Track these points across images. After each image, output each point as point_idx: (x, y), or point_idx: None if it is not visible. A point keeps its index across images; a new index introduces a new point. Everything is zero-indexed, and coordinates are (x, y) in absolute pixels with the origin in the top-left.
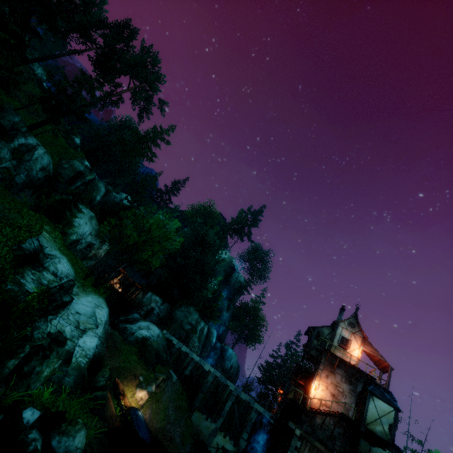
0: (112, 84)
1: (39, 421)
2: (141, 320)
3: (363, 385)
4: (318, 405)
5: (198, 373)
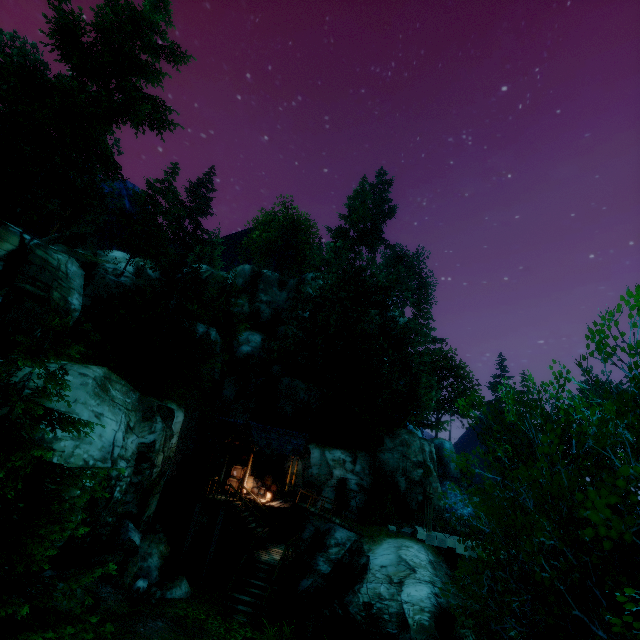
0: None
1: None
2: (364, 542)
3: None
4: None
5: None
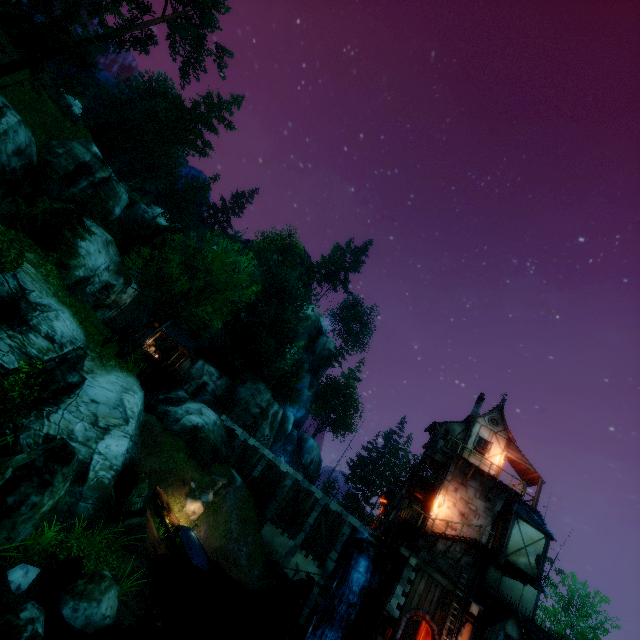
0: (135, 4)
1: (38, 580)
2: (190, 400)
3: (503, 502)
4: (441, 526)
5: (271, 475)
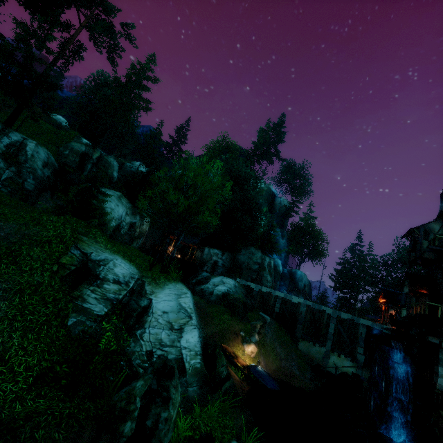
0: (61, 27)
1: None
2: (212, 276)
3: None
4: None
5: (288, 307)
